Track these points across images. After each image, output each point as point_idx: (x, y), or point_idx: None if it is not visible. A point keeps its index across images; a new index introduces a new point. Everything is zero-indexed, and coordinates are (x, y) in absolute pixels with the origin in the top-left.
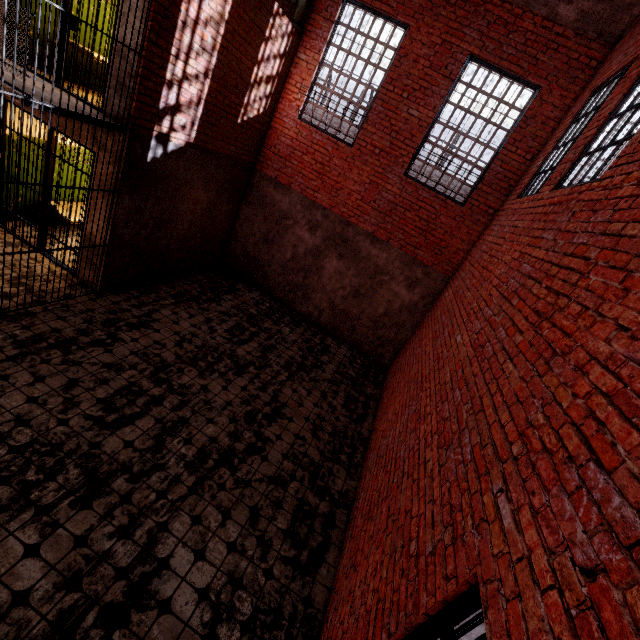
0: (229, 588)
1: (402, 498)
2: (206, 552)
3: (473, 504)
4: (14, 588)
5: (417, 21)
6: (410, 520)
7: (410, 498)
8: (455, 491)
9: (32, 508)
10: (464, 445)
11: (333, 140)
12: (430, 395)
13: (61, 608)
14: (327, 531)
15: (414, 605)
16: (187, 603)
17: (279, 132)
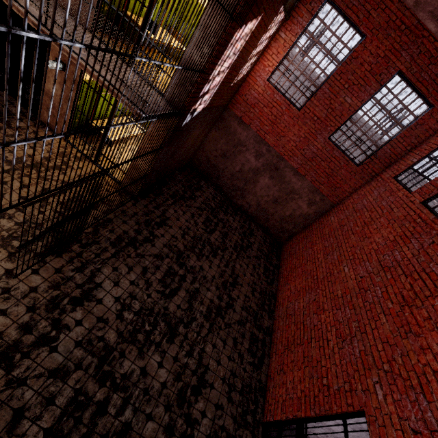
0: (232, 377)
1: (313, 351)
2: (221, 361)
3: (361, 379)
4: (160, 381)
5: (373, 35)
6: (321, 367)
7: (319, 355)
8: (350, 367)
9: (153, 344)
10: (354, 346)
11: (288, 102)
12: (326, 297)
13: (178, 388)
14: (263, 348)
15: (329, 407)
16: (219, 384)
17: (251, 86)
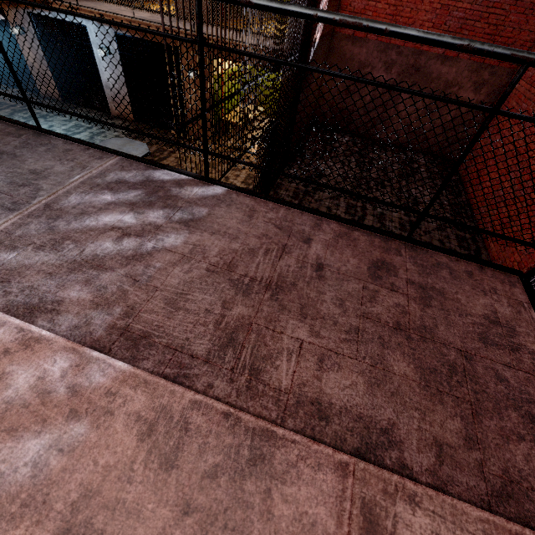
0: None
1: None
2: None
3: None
4: None
5: None
6: None
7: None
8: None
9: None
10: None
11: None
12: None
13: None
14: (475, 244)
15: None
16: None
17: None
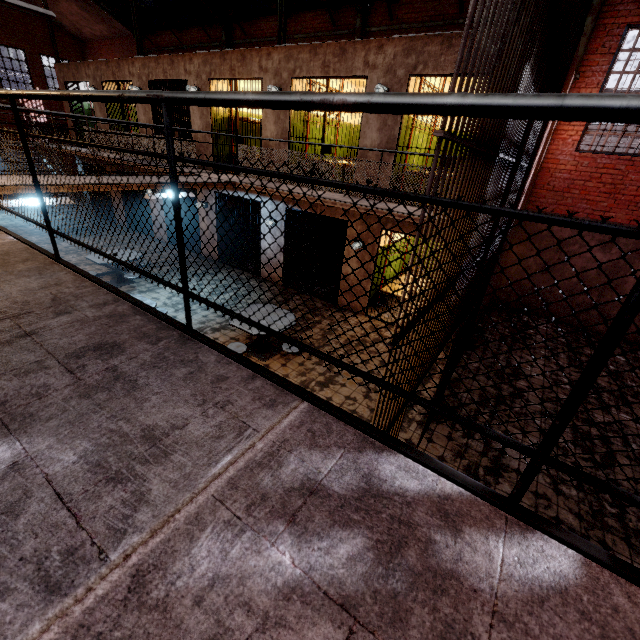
0: None
1: None
2: None
3: None
4: None
5: None
6: None
7: None
8: None
9: None
10: None
11: (625, 158)
12: None
13: None
14: None
15: None
16: None
17: (552, 170)
